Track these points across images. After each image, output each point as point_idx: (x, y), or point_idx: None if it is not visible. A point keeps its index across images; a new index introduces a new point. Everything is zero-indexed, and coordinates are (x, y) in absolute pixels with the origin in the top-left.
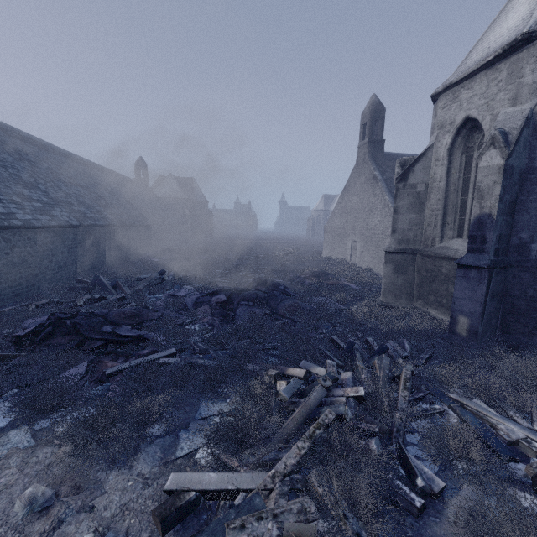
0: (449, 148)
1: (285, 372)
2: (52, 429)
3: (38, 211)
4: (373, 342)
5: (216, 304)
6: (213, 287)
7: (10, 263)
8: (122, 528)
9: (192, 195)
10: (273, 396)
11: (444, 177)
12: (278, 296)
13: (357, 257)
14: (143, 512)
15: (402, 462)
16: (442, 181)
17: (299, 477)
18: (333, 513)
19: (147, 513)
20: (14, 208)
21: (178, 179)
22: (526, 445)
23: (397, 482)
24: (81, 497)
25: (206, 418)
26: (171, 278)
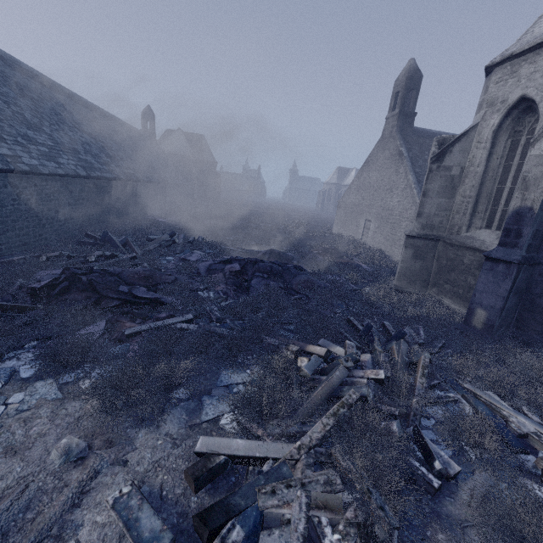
0: (495, 130)
1: (305, 348)
2: (77, 383)
3: (44, 156)
4: (390, 327)
5: (229, 273)
6: (225, 255)
7: (17, 210)
8: (156, 483)
9: (201, 154)
10: (294, 371)
11: (483, 162)
12: (293, 271)
13: (369, 237)
14: (174, 470)
15: (419, 445)
16: (481, 166)
17: (322, 450)
18: (357, 486)
19: (178, 472)
20: (20, 151)
21: (186, 135)
22: (536, 438)
23: (416, 463)
24: (114, 451)
25: (228, 386)
26: (181, 242)
